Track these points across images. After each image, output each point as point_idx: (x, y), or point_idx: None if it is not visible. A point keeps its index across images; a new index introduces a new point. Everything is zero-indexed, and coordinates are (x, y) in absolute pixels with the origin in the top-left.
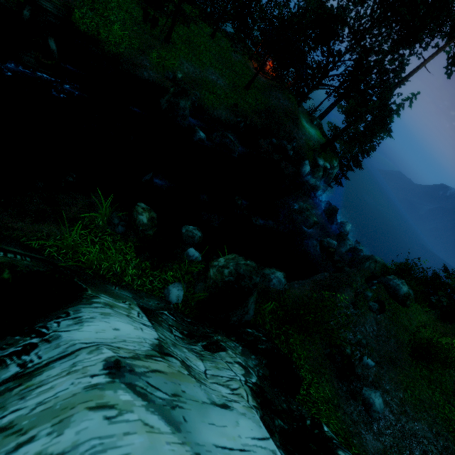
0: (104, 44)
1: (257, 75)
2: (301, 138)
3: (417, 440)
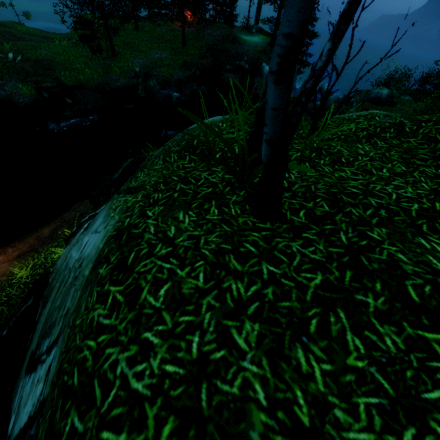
0: (86, 85)
1: (184, 28)
2: (248, 50)
3: None
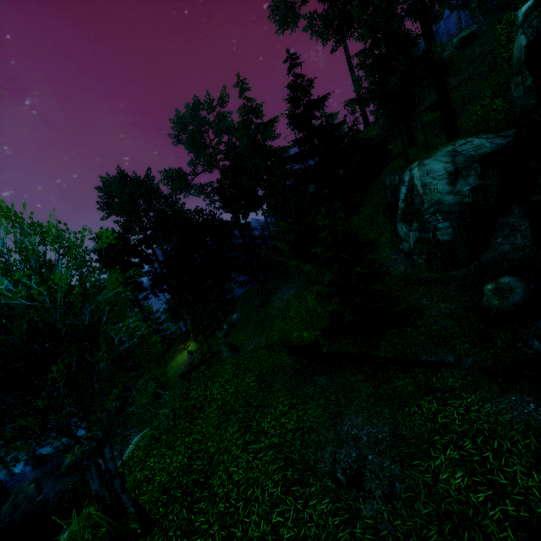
0: None
1: None
2: None
3: None
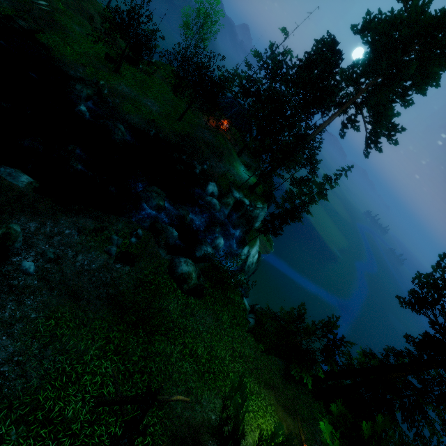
0: (53, 51)
1: (186, 111)
2: (219, 168)
3: None
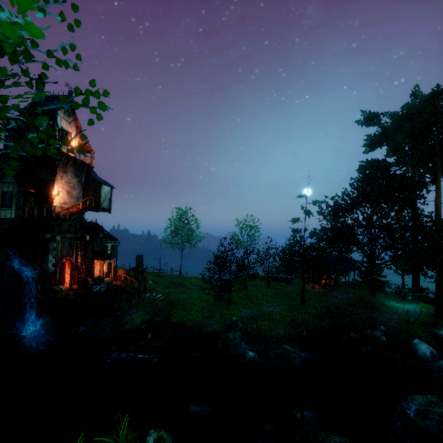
0: (185, 323)
1: (303, 289)
2: (390, 318)
3: None
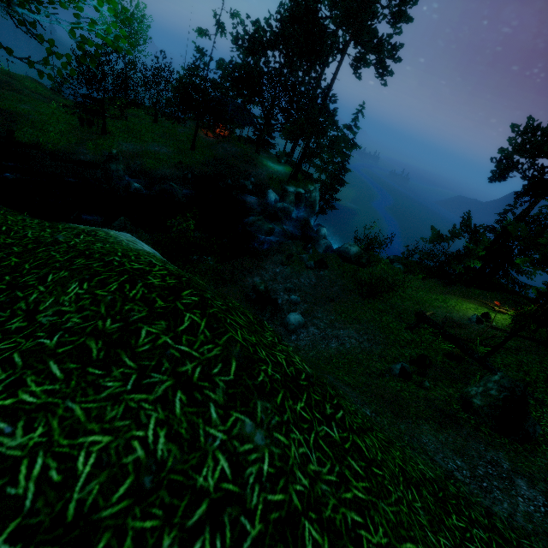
0: (44, 147)
1: (196, 135)
2: (261, 174)
3: (338, 339)
